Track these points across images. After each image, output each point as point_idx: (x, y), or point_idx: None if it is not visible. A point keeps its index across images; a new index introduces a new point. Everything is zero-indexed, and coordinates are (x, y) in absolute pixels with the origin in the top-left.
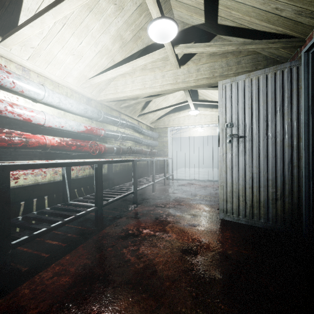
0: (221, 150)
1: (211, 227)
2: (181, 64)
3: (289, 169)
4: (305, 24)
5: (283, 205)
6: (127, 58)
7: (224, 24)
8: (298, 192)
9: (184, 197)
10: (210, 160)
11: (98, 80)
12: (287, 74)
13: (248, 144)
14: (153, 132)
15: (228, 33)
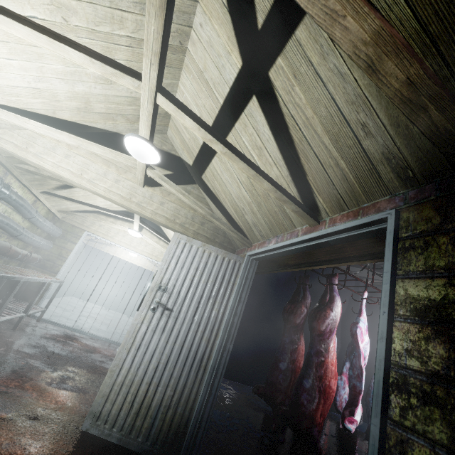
0: (138, 316)
1: (56, 451)
2: (148, 184)
3: (197, 368)
4: (255, 235)
5: (173, 417)
6: (81, 124)
7: (206, 183)
8: (193, 400)
9: (39, 370)
10: (124, 300)
11: (2, 116)
12: (231, 265)
13: (171, 321)
14: (55, 226)
15: (206, 192)
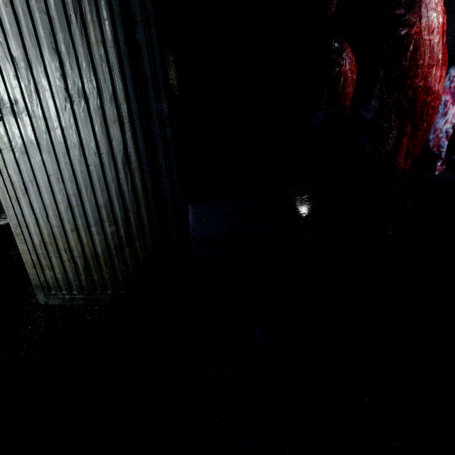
0: None
1: None
2: None
3: (128, 178)
4: None
5: (135, 255)
6: None
7: None
8: (150, 225)
9: None
10: None
11: None
12: None
13: (38, 121)
14: None
15: None
